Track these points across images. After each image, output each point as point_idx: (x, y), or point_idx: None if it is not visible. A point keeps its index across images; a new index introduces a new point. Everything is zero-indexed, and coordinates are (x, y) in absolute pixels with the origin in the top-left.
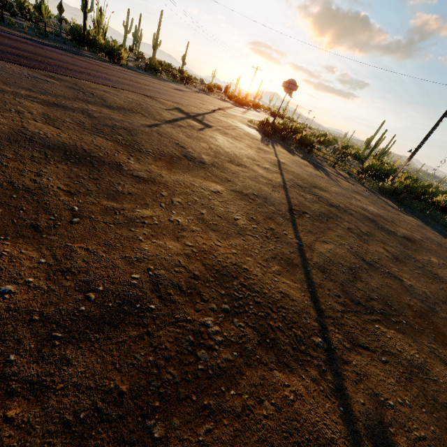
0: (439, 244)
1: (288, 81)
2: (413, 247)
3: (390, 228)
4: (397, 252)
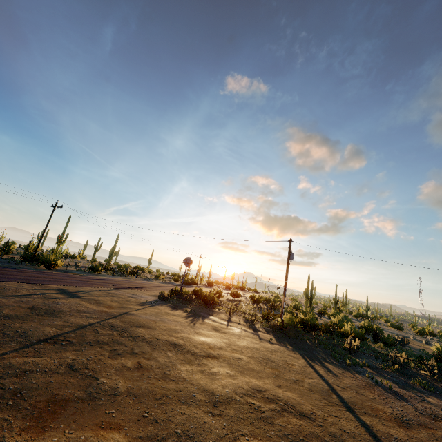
0: (271, 361)
1: (186, 258)
2: (203, 362)
3: (196, 349)
4: (155, 364)
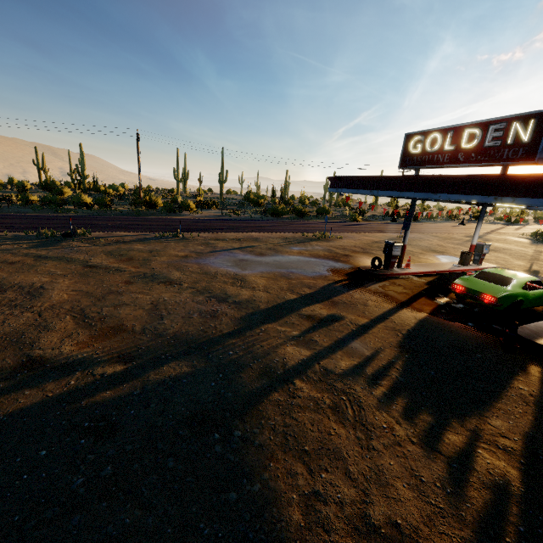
0: None
1: None
2: None
3: None
4: None
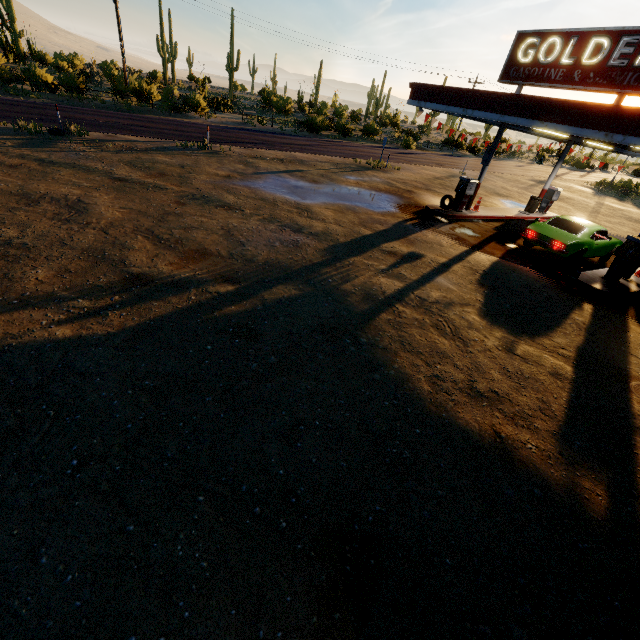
0: None
1: None
2: None
3: None
4: None
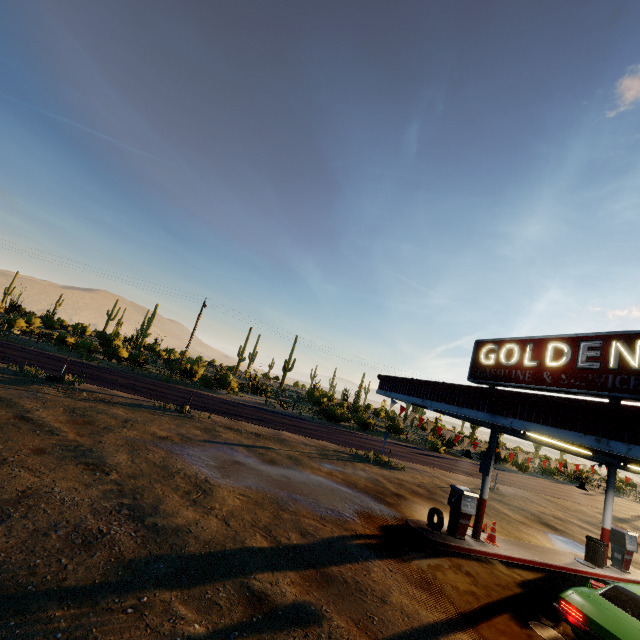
0: None
1: None
2: None
3: None
4: None
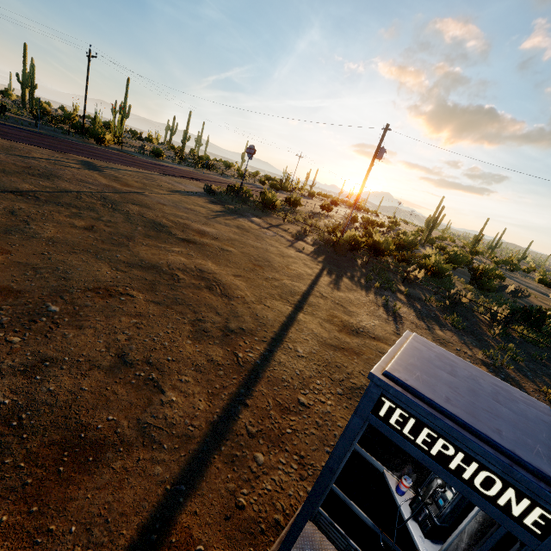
0: (266, 261)
1: (249, 147)
2: (173, 242)
3: (179, 233)
4: (111, 231)
